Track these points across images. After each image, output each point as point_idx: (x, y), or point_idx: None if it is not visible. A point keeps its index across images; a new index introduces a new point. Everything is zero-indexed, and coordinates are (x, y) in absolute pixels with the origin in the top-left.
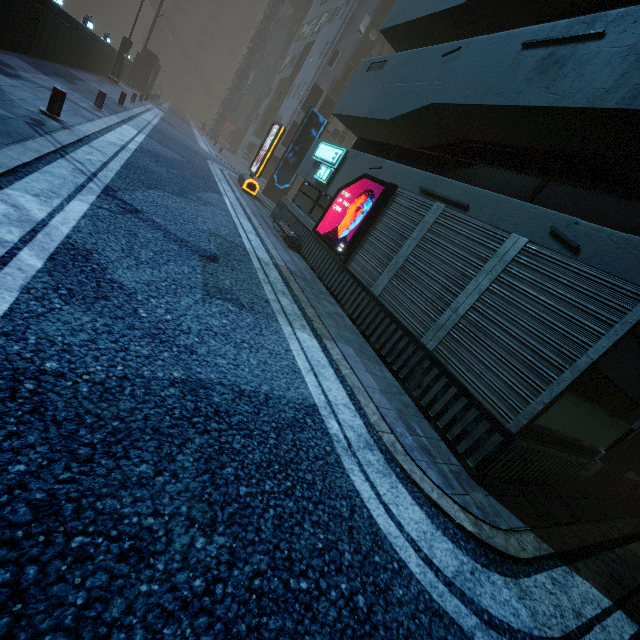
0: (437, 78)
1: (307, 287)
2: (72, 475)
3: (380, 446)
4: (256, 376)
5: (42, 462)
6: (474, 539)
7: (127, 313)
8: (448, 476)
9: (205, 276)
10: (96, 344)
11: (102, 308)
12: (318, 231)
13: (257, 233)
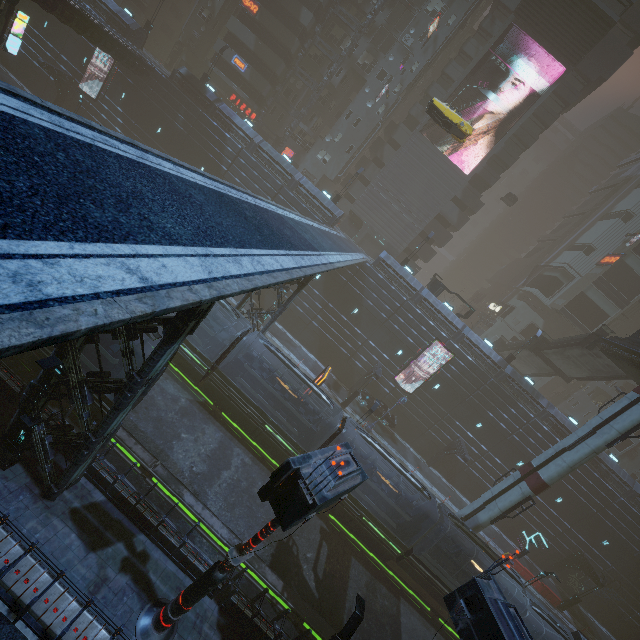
0: None
1: None
2: None
3: None
4: None
5: None
6: None
7: None
8: None
9: None
10: None
11: None
12: None
13: None
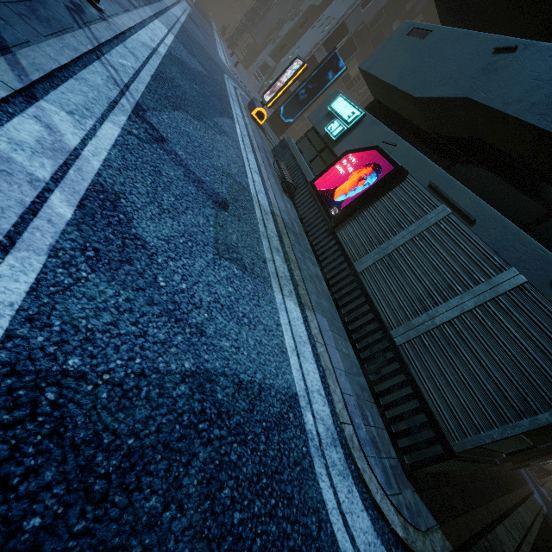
0: (481, 71)
1: (296, 243)
2: (86, 524)
3: (341, 439)
4: (252, 361)
5: (58, 509)
6: (402, 543)
7: (148, 282)
8: (388, 473)
9: (216, 229)
10: (118, 328)
11: (125, 276)
12: (315, 185)
13: (260, 172)
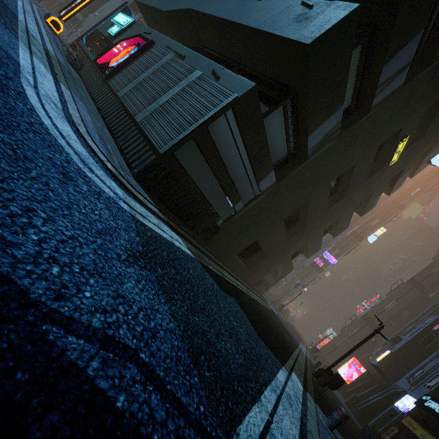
0: None
1: (69, 75)
2: None
3: (68, 118)
4: None
5: None
6: (111, 174)
7: None
8: (114, 160)
9: None
10: None
11: None
12: (97, 61)
13: (41, 34)
